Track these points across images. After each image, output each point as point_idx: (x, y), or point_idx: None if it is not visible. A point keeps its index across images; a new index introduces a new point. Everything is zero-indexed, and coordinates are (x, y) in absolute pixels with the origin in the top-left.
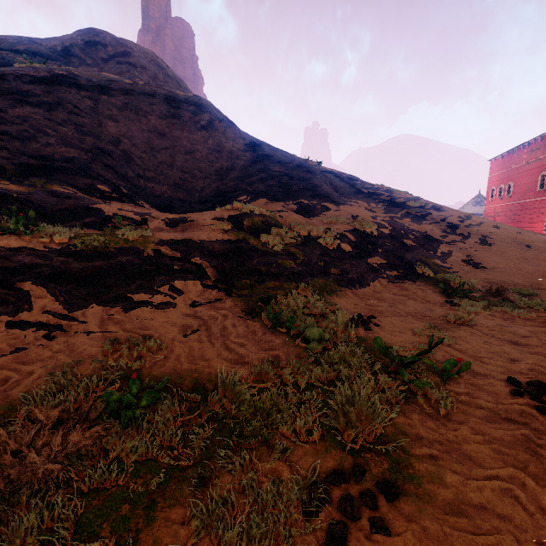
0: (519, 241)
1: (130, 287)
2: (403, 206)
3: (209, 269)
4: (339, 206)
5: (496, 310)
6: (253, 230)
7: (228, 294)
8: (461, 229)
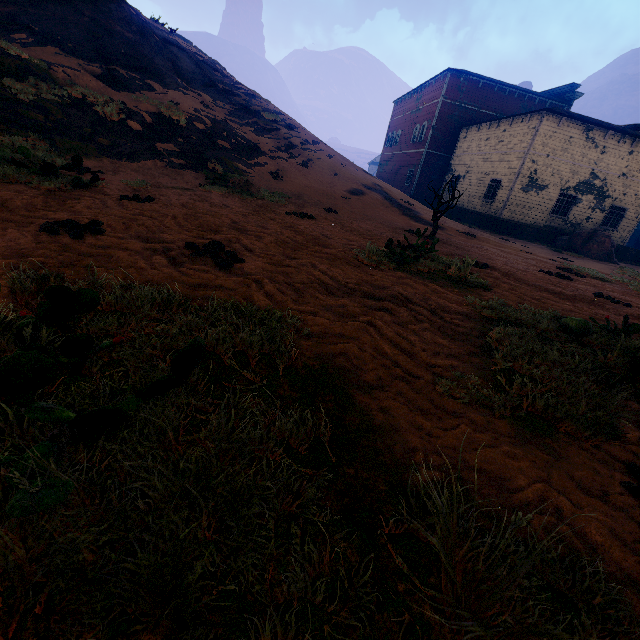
0: (335, 170)
1: None
2: (255, 115)
3: None
4: (168, 90)
5: (232, 194)
6: (2, 72)
7: None
8: (296, 150)
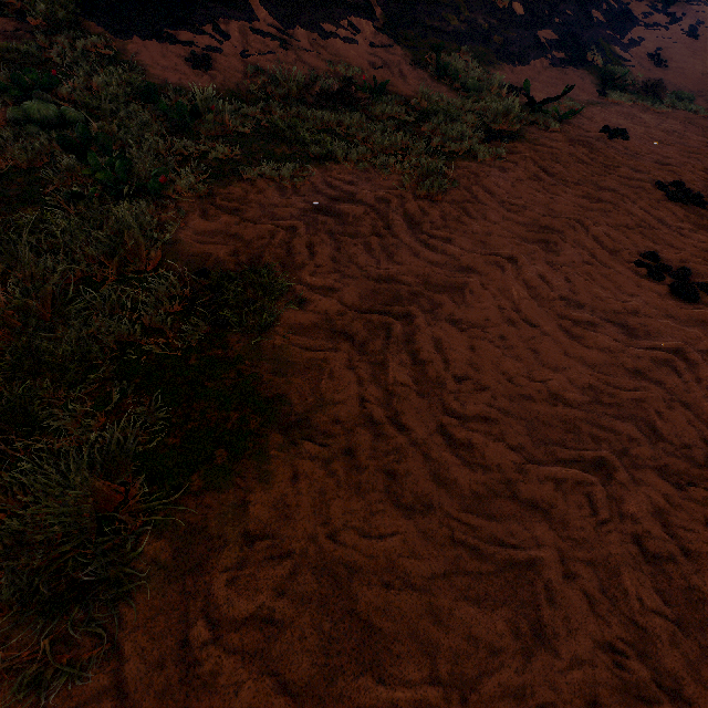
0: None
1: (316, 15)
2: None
3: (377, 9)
4: None
5: (639, 104)
6: None
7: (396, 43)
8: (678, 7)
